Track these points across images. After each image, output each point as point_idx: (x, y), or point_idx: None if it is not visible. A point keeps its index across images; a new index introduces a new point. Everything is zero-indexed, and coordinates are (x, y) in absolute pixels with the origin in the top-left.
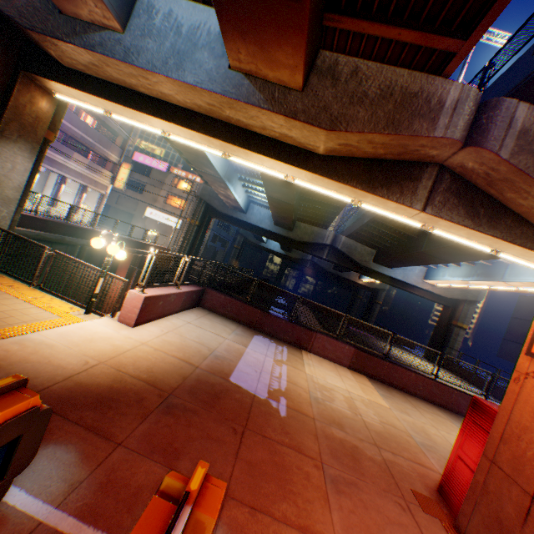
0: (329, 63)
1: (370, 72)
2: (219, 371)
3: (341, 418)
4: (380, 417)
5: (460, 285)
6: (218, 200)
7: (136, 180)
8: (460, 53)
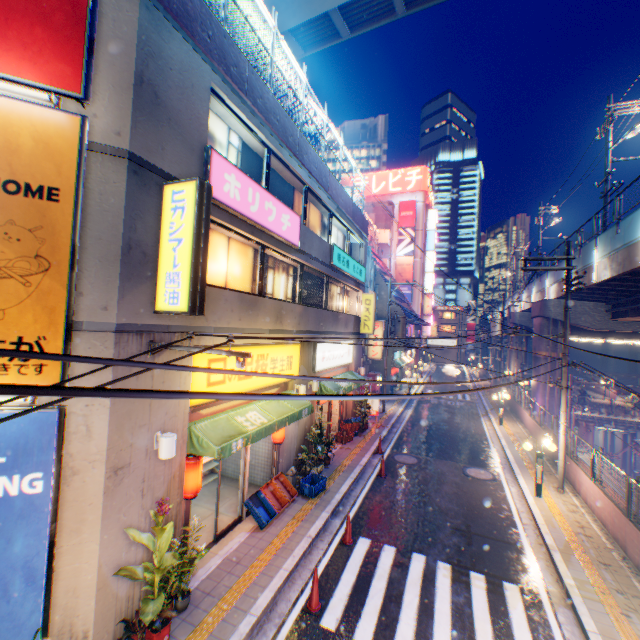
0: None
1: None
2: None
3: None
4: None
5: None
6: None
7: None
8: None
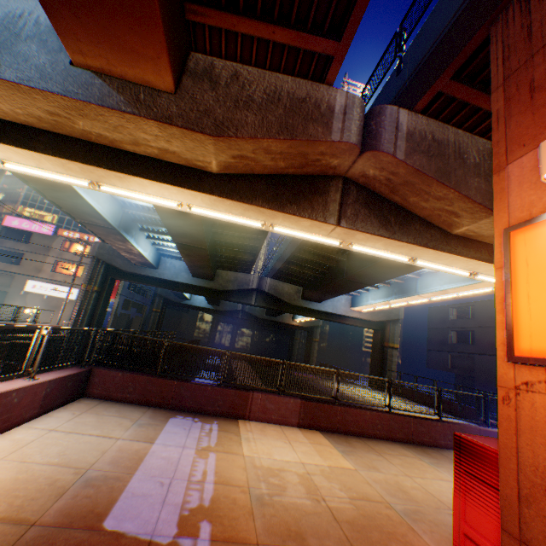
0: (204, 66)
1: (253, 77)
2: (83, 515)
3: (300, 520)
4: (348, 491)
5: (383, 306)
6: (121, 258)
7: (9, 249)
8: (338, 57)
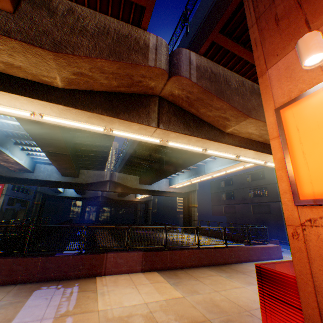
0: None
1: (86, 14)
2: None
3: None
4: (181, 319)
5: (187, 183)
6: (1, 167)
7: None
8: (149, 7)
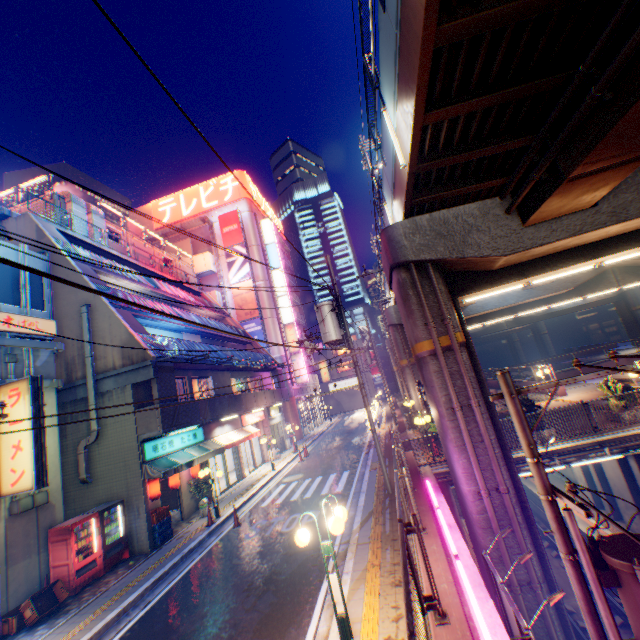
0: None
1: None
2: None
3: None
4: None
5: None
6: None
7: None
8: None
